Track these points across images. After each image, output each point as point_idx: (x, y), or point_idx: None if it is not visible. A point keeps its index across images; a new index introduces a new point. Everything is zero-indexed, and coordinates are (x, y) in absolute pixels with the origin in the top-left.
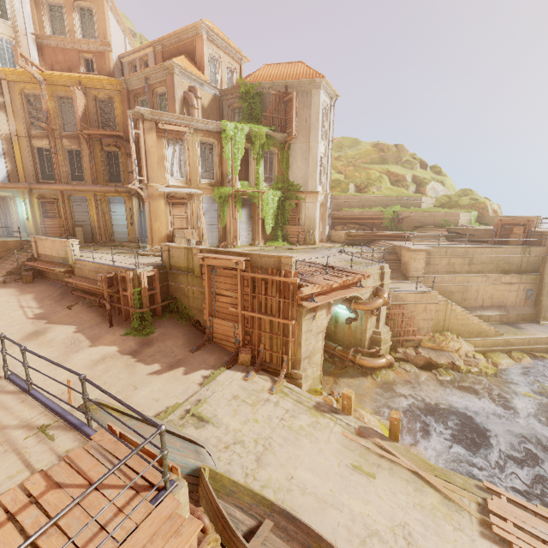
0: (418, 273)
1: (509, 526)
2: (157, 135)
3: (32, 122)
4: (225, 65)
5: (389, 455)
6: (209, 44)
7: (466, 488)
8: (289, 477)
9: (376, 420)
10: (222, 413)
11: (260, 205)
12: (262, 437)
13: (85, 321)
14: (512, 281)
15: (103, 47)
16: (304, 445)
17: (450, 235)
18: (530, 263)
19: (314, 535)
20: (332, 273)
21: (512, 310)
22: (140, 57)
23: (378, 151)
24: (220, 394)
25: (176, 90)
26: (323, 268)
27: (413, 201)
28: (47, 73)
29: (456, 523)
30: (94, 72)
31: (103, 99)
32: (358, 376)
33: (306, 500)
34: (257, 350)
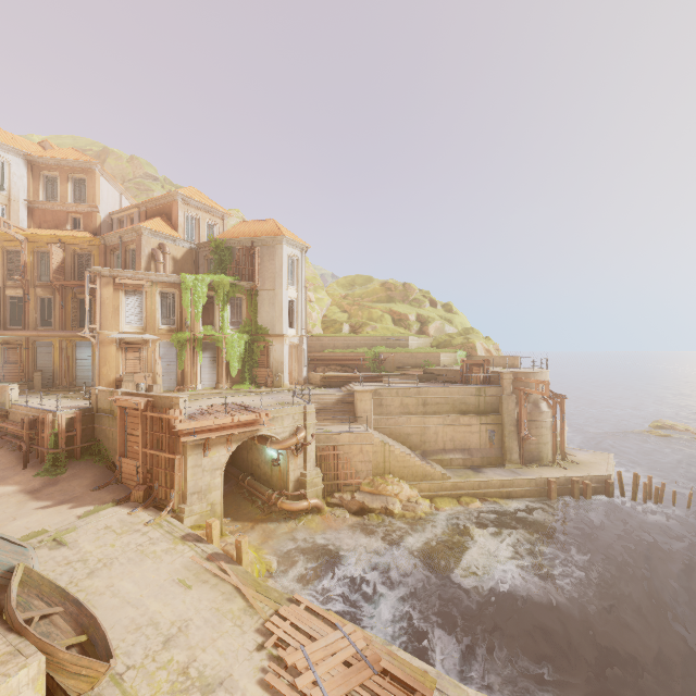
0: (366, 414)
1: (283, 623)
2: (115, 288)
3: (9, 274)
4: (205, 222)
5: (223, 574)
6: (186, 207)
7: (276, 600)
8: (110, 585)
9: (252, 555)
10: (84, 539)
11: (225, 349)
12: (109, 557)
13: (2, 464)
14: (471, 422)
15: (91, 209)
16: (145, 565)
17: (426, 376)
18: (488, 403)
19: (90, 615)
20: (233, 412)
21: (476, 453)
22: (128, 215)
23: (385, 290)
24: (94, 524)
25: (144, 248)
26: (235, 408)
27: (400, 341)
28: (30, 233)
29: (241, 622)
30: (81, 228)
31: (82, 253)
32: (279, 521)
33: (112, 601)
34: (154, 487)
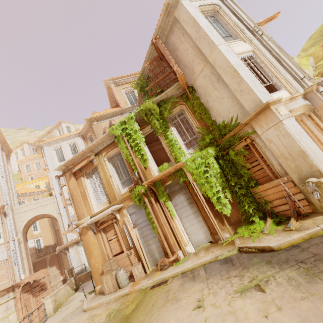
0: None
1: None
2: (78, 177)
3: None
4: None
5: None
6: (121, 87)
7: None
8: None
9: None
10: None
11: (192, 182)
12: None
13: None
14: None
15: None
16: None
17: None
18: None
19: None
20: None
21: None
22: None
23: None
24: None
25: (97, 133)
26: None
27: None
28: None
29: None
30: None
31: None
32: None
33: None
34: None
